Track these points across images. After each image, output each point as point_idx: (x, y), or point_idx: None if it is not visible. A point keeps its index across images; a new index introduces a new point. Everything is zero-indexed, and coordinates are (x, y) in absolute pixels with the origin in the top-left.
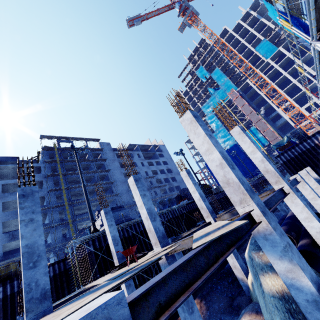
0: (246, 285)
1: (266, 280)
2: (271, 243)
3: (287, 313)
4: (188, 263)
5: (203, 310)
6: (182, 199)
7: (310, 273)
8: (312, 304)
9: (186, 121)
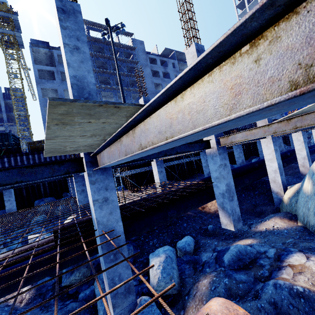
0: (279, 198)
1: None
2: None
3: None
4: None
5: None
6: None
7: None
8: None
9: None
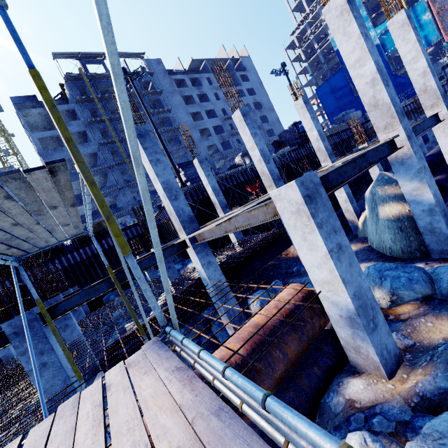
0: (355, 226)
1: (384, 209)
2: (406, 167)
3: (397, 230)
4: (341, 170)
5: None
6: (282, 146)
7: (435, 190)
8: (426, 212)
9: (333, 12)
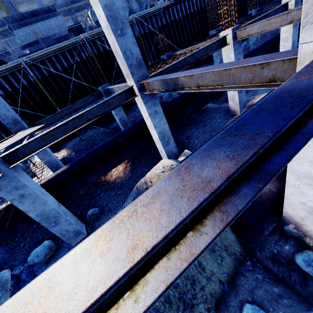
0: None
1: None
2: None
3: None
4: None
5: (127, 171)
6: None
7: None
8: None
9: None
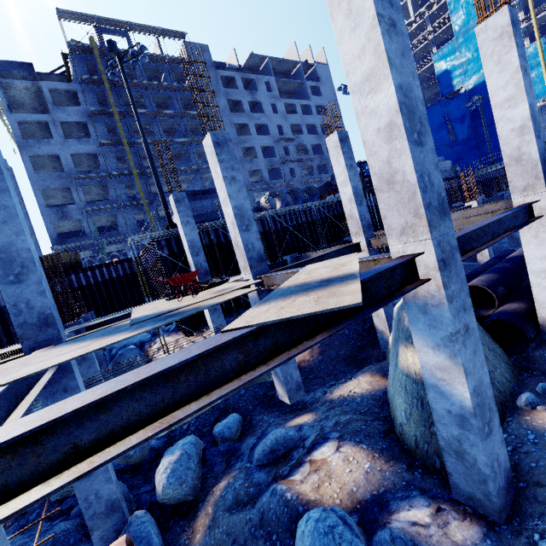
0: (385, 340)
1: (407, 354)
2: (430, 320)
3: (417, 401)
4: (187, 367)
5: (315, 354)
6: (331, 192)
7: (479, 379)
8: (455, 418)
9: None
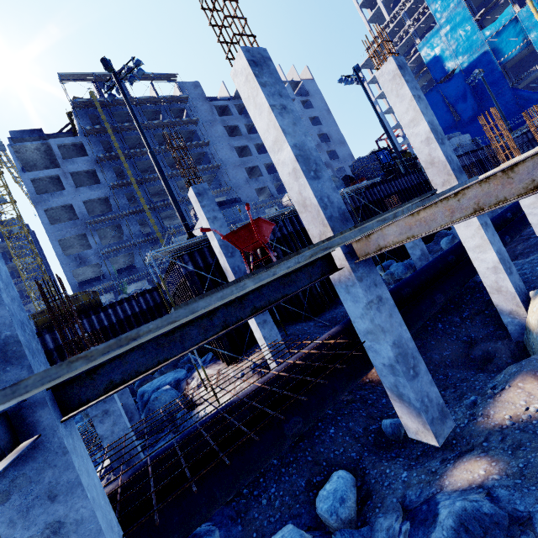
0: (518, 324)
1: None
2: None
3: None
4: None
5: None
6: (356, 181)
7: None
8: None
9: None
